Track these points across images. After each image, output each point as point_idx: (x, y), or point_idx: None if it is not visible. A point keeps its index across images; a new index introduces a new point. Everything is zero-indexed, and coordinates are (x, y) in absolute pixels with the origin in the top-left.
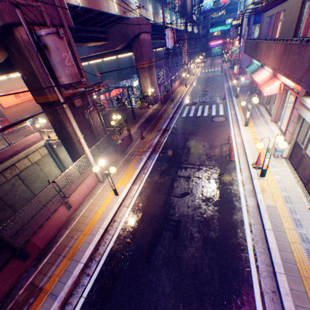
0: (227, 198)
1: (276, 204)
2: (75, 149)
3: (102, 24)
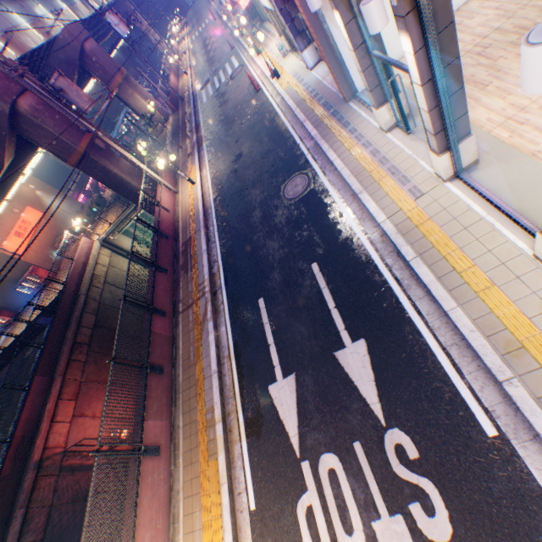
0: (265, 113)
1: (290, 85)
2: (134, 190)
3: (38, 69)
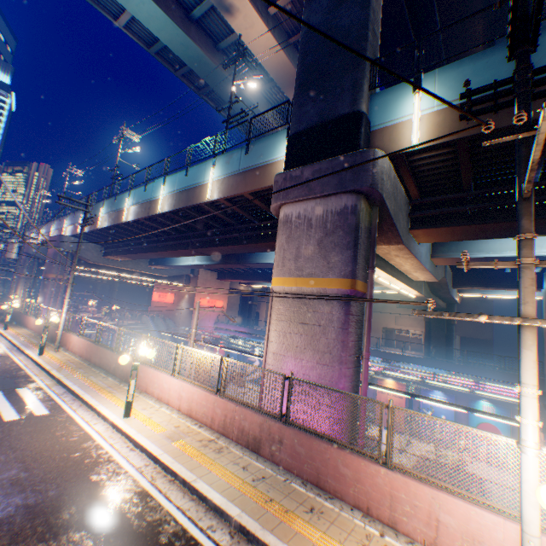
0: None
1: None
2: None
3: None
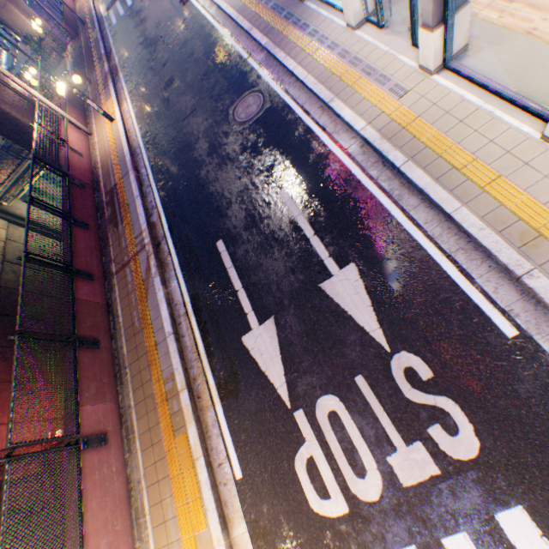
0: (198, 28)
1: None
2: (27, 130)
3: None
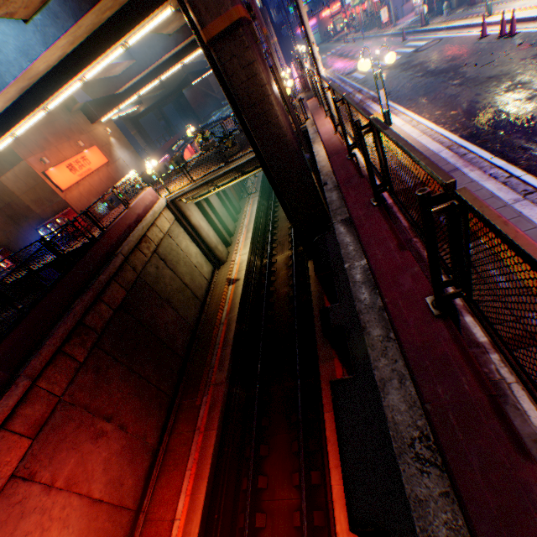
0: None
1: None
2: (271, 119)
3: None
